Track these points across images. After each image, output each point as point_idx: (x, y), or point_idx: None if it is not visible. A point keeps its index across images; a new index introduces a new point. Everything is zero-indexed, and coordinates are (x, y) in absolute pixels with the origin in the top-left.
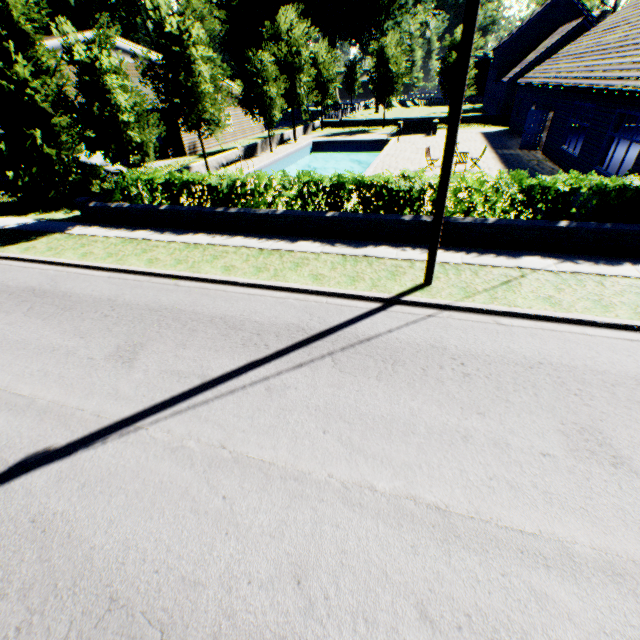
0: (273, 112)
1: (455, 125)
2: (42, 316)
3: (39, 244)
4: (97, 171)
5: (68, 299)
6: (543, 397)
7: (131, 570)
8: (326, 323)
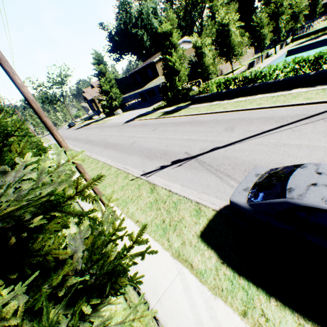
0: (264, 42)
1: None
2: (195, 126)
3: (181, 112)
4: (190, 88)
5: (200, 122)
6: None
7: (257, 162)
8: (316, 112)
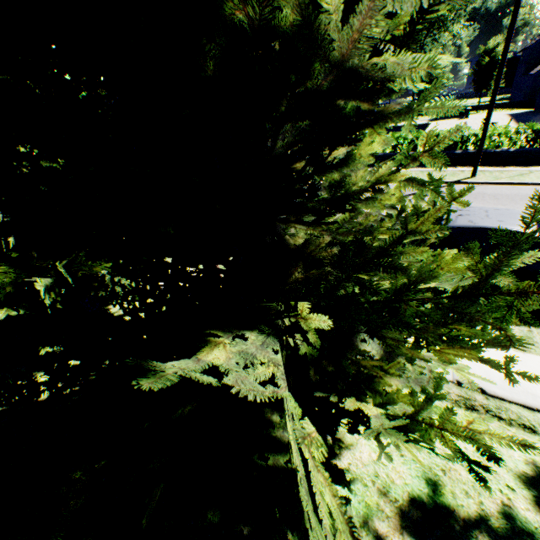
0: None
1: (494, 96)
2: None
3: None
4: None
5: None
6: (533, 202)
7: None
8: None
